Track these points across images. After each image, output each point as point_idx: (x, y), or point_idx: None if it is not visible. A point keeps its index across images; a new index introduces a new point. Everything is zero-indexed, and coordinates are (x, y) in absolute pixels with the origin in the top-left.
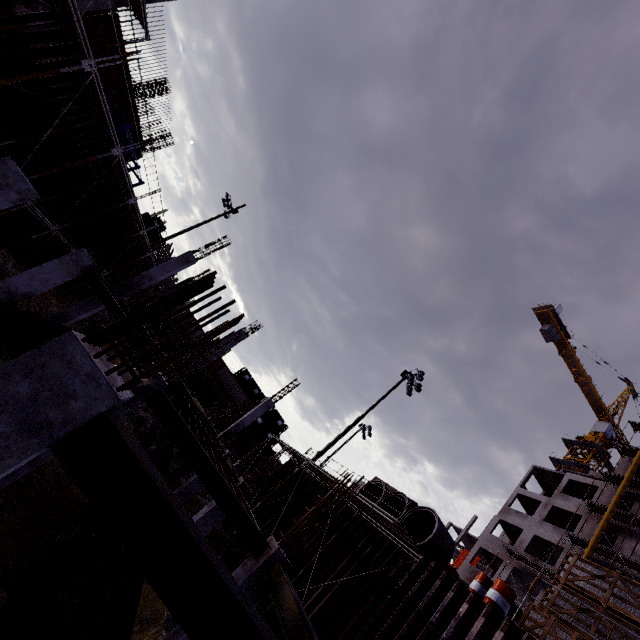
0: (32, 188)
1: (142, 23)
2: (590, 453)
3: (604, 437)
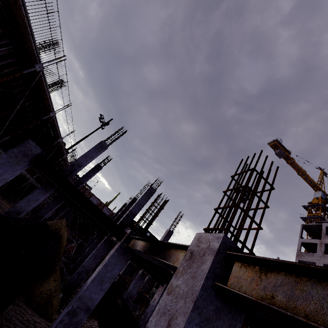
0: None
1: None
2: (319, 209)
3: (321, 199)
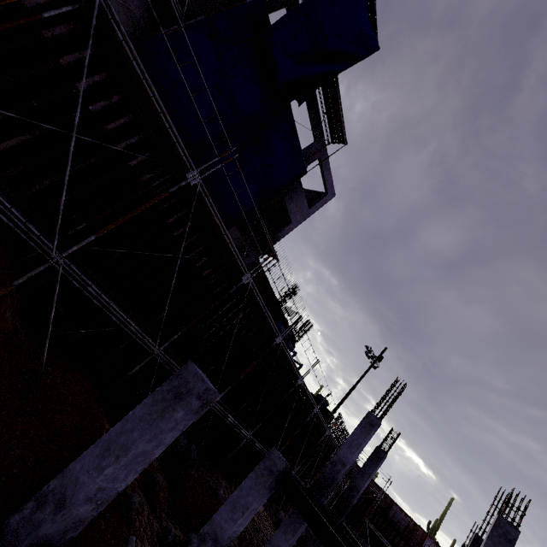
0: (210, 386)
1: (273, 255)
2: None
3: None
